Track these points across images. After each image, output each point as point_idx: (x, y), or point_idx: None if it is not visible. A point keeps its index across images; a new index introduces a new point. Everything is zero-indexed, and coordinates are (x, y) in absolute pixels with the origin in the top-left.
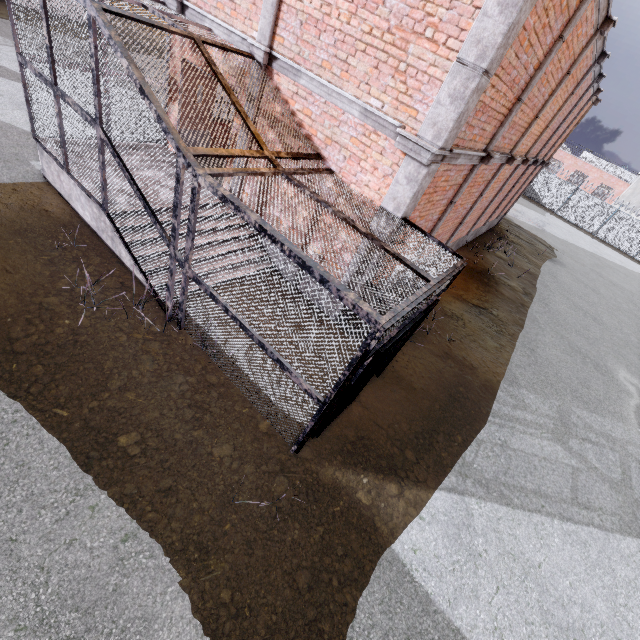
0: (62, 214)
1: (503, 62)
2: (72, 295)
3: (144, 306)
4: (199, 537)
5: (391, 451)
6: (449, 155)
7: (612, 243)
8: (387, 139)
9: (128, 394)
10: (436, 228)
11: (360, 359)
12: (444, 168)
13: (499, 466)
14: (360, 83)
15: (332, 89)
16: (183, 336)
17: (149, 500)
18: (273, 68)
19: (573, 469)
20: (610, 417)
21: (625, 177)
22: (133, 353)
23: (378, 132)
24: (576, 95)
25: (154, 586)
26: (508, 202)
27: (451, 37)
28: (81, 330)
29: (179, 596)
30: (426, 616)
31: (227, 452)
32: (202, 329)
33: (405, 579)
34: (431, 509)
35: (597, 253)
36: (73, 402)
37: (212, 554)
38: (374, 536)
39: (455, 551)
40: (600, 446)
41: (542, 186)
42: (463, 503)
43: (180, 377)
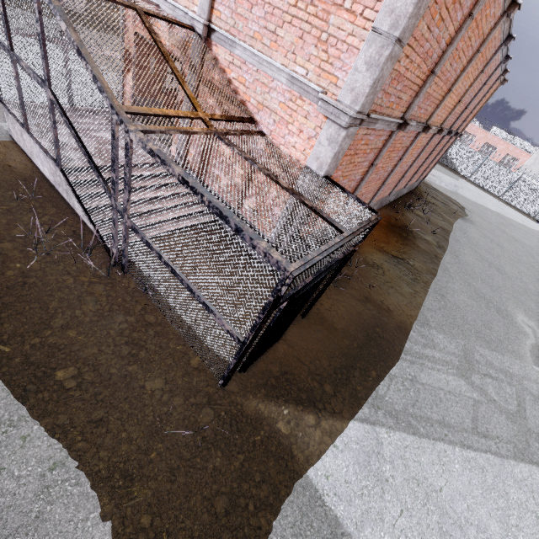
0: (24, 169)
1: (416, 33)
2: (26, 241)
3: (93, 252)
4: (125, 465)
5: (311, 385)
6: (367, 119)
7: (515, 205)
8: (311, 104)
9: (69, 332)
10: (359, 187)
11: (273, 304)
12: (363, 132)
13: (408, 399)
14: (287, 52)
15: (263, 58)
16: (126, 279)
17: (80, 430)
18: (212, 40)
19: (474, 401)
20: (509, 355)
21: (528, 149)
22: (78, 294)
23: (303, 97)
24: (486, 74)
25: (77, 512)
26: (426, 168)
27: (367, 8)
28: (31, 273)
29: (100, 522)
30: (334, 538)
31: (159, 385)
32: (144, 273)
33: (317, 503)
34: (344, 438)
35: (502, 213)
36: (16, 339)
37: (136, 481)
38: (290, 463)
39: (364, 477)
40: (499, 381)
41: (457, 155)
42: (374, 432)
43: (120, 316)
